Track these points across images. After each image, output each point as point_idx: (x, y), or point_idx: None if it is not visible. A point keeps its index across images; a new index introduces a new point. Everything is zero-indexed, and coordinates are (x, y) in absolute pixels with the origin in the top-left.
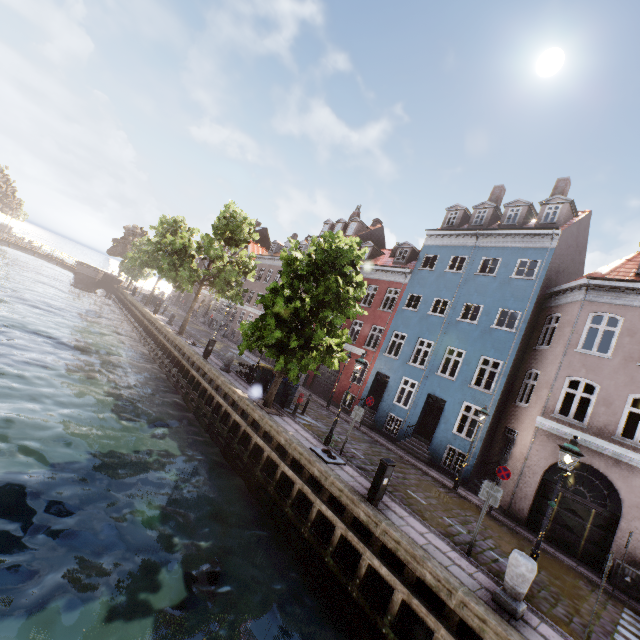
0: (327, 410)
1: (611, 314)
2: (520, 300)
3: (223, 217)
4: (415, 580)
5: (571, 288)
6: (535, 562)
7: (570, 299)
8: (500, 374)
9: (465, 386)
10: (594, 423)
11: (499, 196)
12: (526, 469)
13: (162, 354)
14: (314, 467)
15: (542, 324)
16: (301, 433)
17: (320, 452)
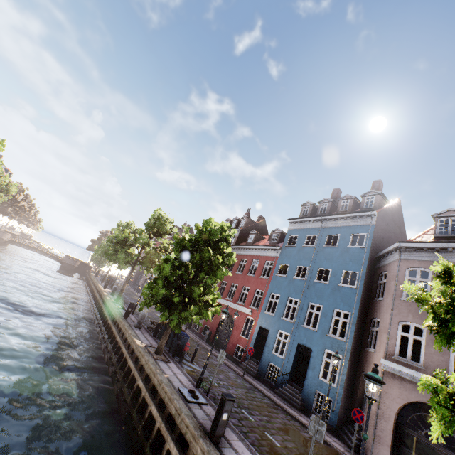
0: None
1: (422, 268)
2: (356, 263)
3: (153, 218)
4: None
5: (390, 251)
6: None
7: (391, 259)
8: (350, 323)
9: (325, 335)
10: (428, 363)
11: (337, 195)
12: (380, 412)
13: (99, 316)
14: (172, 404)
15: (377, 281)
16: (178, 376)
17: (185, 392)
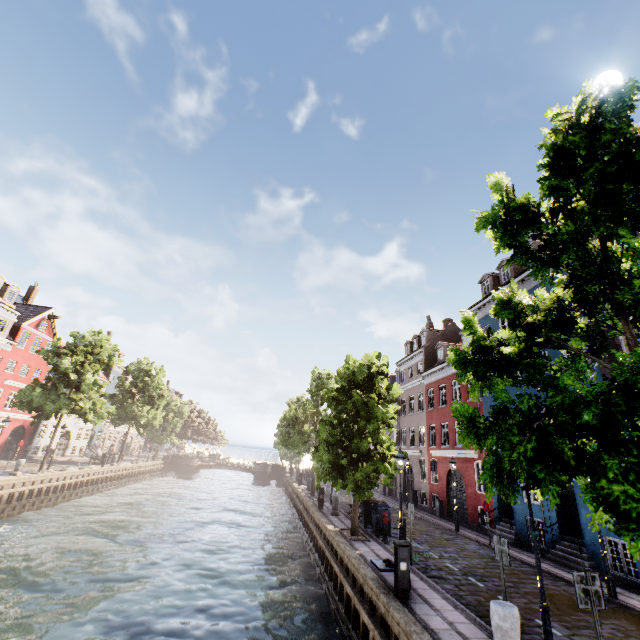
0: (455, 534)
1: None
2: None
3: (313, 381)
4: None
5: None
6: (514, 608)
7: None
8: None
9: None
10: None
11: None
12: None
13: (298, 518)
14: (359, 574)
15: (616, 338)
16: (376, 551)
17: (379, 562)
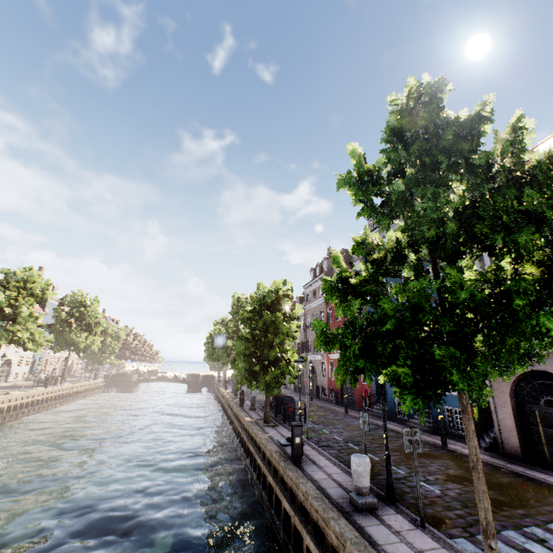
0: (345, 415)
1: None
2: None
3: (234, 304)
4: (301, 504)
5: None
6: (366, 458)
7: None
8: None
9: None
10: None
11: None
12: (496, 400)
13: (225, 415)
14: (267, 450)
15: None
16: (282, 433)
17: (283, 440)
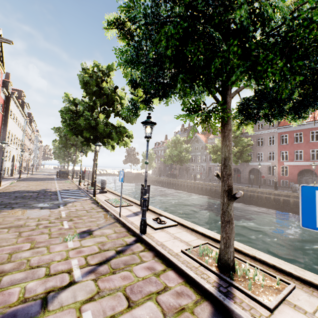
0: None
1: None
2: None
3: None
4: None
5: None
6: None
7: None
8: None
9: None
10: None
11: None
12: None
13: None
14: None
15: None
16: None
17: None
